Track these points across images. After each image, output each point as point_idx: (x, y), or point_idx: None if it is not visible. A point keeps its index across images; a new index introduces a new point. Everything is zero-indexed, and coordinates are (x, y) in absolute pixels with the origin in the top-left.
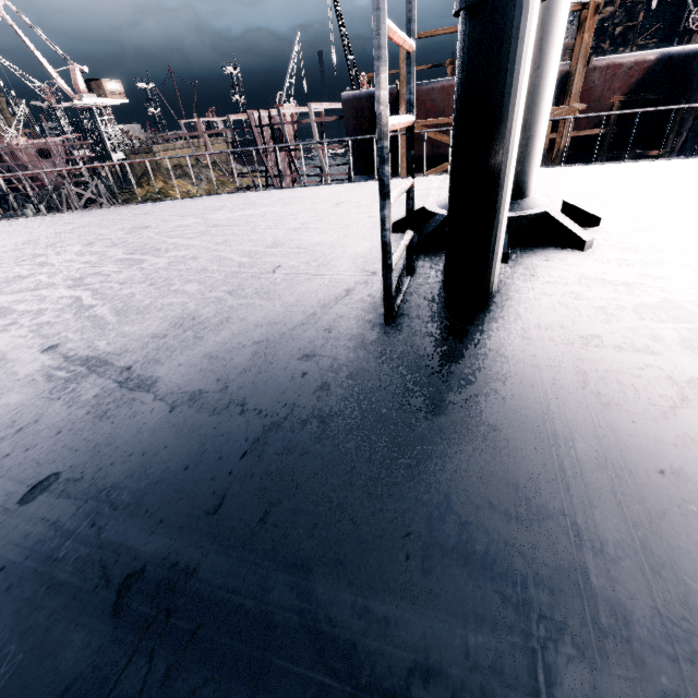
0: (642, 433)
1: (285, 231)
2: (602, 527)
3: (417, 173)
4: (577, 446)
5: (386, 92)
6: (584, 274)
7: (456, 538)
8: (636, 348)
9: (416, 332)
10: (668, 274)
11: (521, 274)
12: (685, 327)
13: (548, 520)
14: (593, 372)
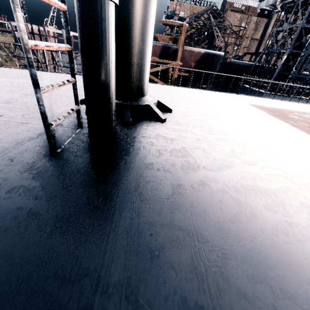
0: (151, 214)
1: (19, 94)
2: (112, 275)
3: None
4: (120, 225)
5: (23, 24)
6: (158, 133)
7: (20, 307)
8: (164, 169)
9: (67, 161)
10: (187, 136)
11: (134, 131)
12: (184, 160)
13: (85, 278)
14: (143, 182)
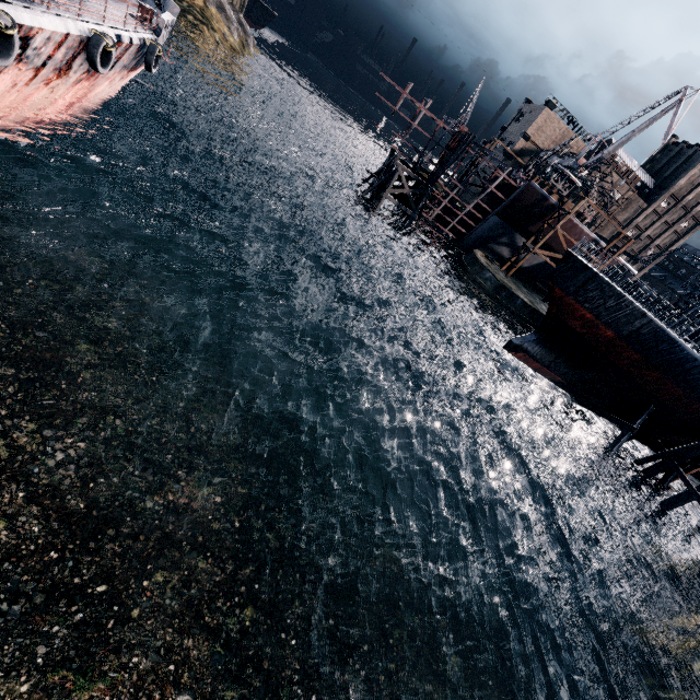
0: None
1: None
2: None
3: (522, 237)
4: None
5: None
6: None
7: None
8: None
9: None
10: None
11: None
12: None
13: None
14: None
